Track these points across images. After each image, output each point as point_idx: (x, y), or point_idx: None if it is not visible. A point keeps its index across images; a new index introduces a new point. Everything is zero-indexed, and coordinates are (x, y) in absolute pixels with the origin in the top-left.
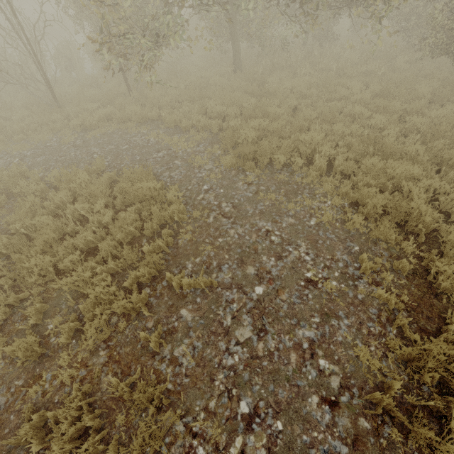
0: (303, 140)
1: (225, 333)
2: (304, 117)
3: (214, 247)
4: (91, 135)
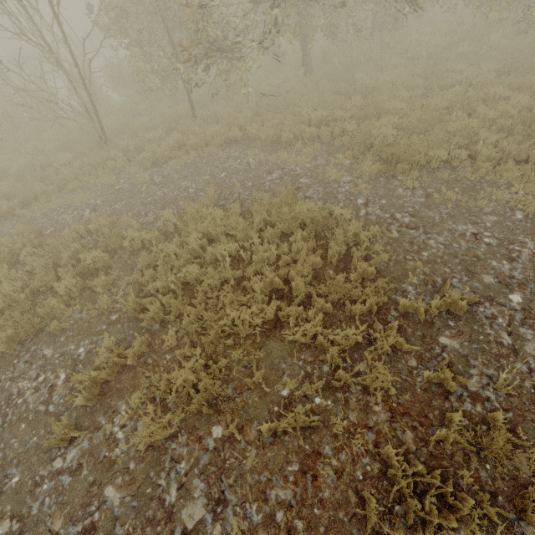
0: (454, 130)
1: (514, 352)
2: (433, 107)
3: (424, 263)
4: (169, 169)
